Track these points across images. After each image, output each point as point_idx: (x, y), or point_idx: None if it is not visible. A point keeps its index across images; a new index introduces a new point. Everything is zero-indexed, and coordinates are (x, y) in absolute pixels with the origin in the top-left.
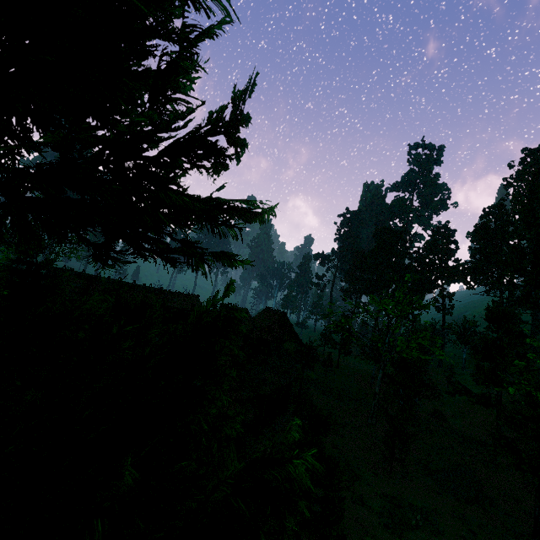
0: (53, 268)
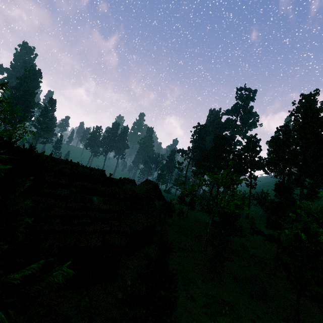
0: None
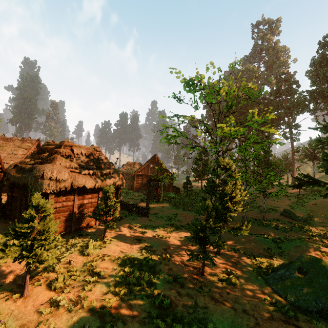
0: None
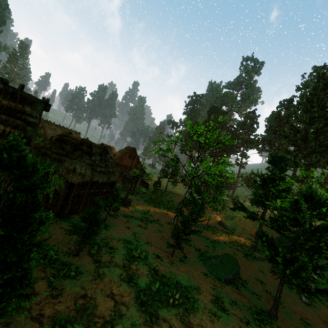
0: None
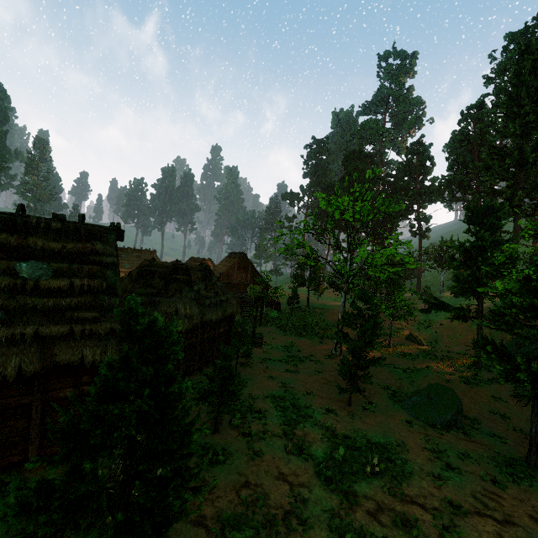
0: None
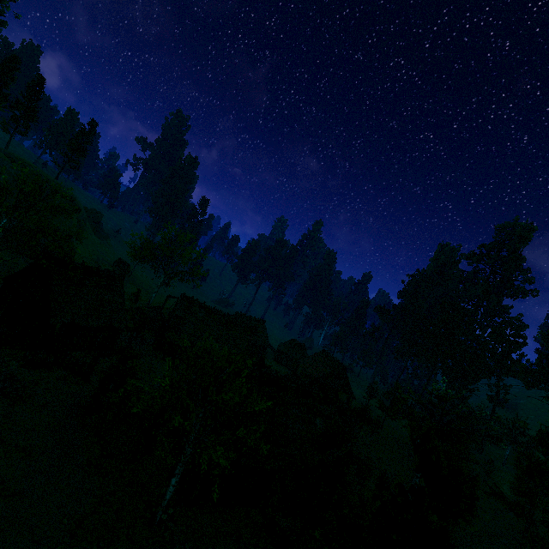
0: (185, 296)
